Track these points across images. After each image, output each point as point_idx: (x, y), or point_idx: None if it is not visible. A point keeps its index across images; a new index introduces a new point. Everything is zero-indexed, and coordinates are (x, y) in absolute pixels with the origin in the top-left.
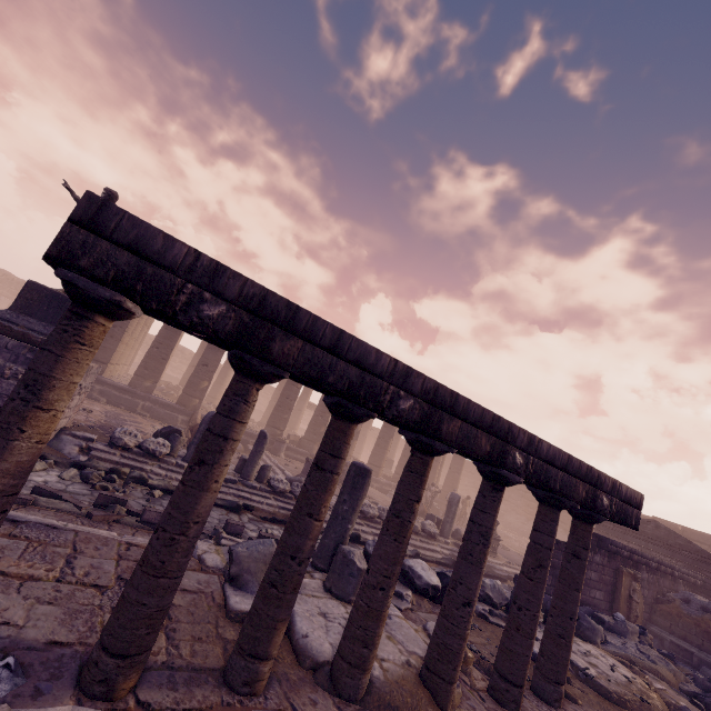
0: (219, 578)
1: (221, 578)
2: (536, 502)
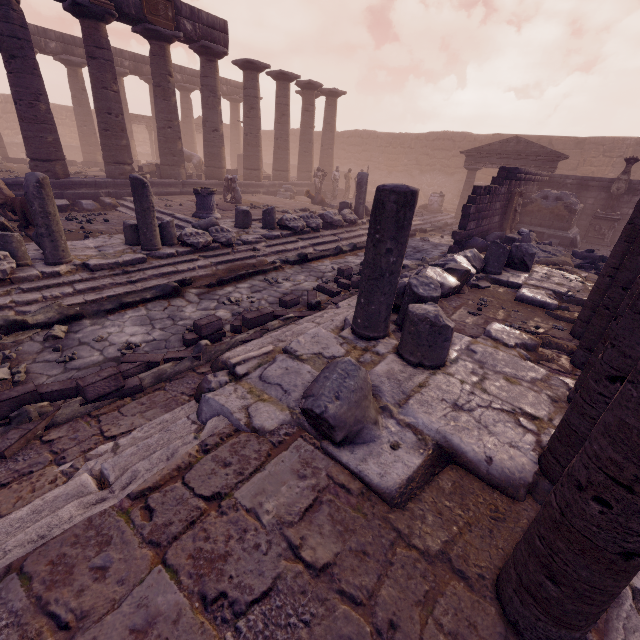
0: (305, 440)
1: (307, 438)
2: (395, 154)
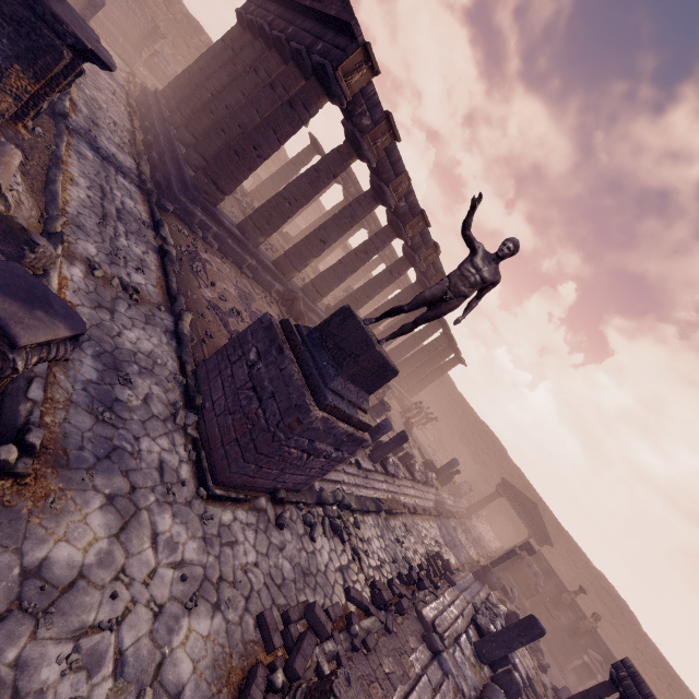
0: None
1: None
2: (454, 411)
